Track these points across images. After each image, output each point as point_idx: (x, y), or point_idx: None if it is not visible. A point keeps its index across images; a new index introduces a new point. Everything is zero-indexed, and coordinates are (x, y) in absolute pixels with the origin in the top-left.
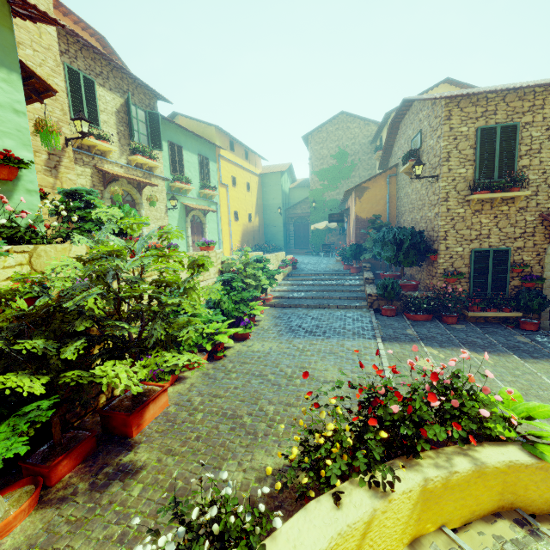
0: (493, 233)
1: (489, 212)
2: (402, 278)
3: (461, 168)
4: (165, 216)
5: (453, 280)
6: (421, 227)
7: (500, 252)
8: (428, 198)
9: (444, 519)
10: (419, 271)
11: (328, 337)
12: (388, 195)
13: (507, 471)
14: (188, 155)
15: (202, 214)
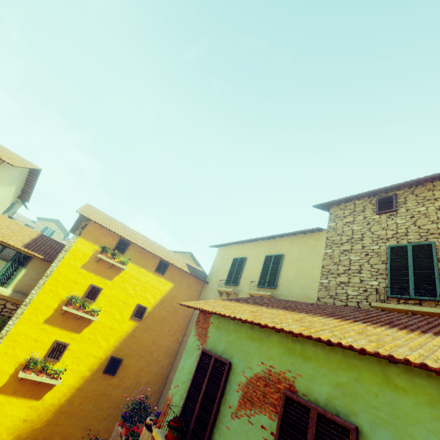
0: None
1: None
2: None
3: None
4: None
5: None
6: None
7: None
8: None
9: None
10: None
11: None
12: None
13: None
14: None
15: None
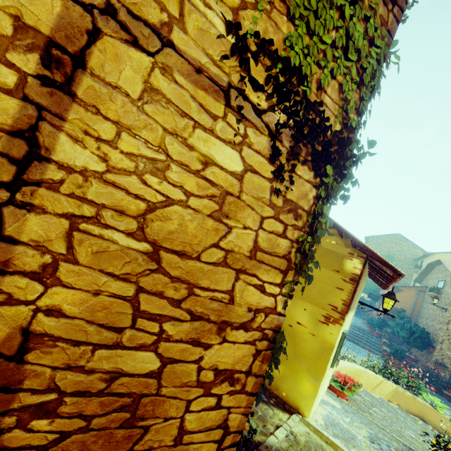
0: None
1: None
2: (408, 352)
3: None
4: None
5: (440, 368)
6: (430, 330)
7: None
8: (438, 317)
9: (399, 403)
10: (421, 355)
11: (360, 355)
12: (415, 301)
13: (423, 405)
14: None
15: None
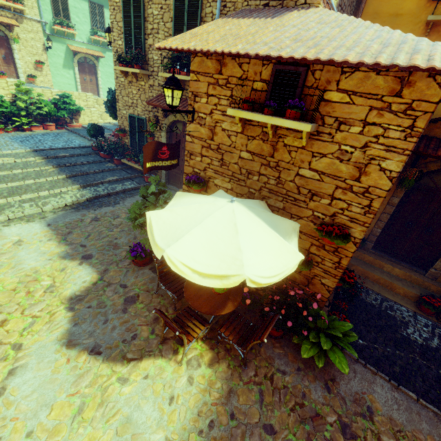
0: (139, 103)
1: (136, 85)
2: None
3: (119, 40)
4: (43, 53)
5: (120, 135)
6: None
7: (141, 120)
8: None
9: None
10: None
11: (21, 143)
12: None
13: None
14: (75, 1)
15: (93, 58)
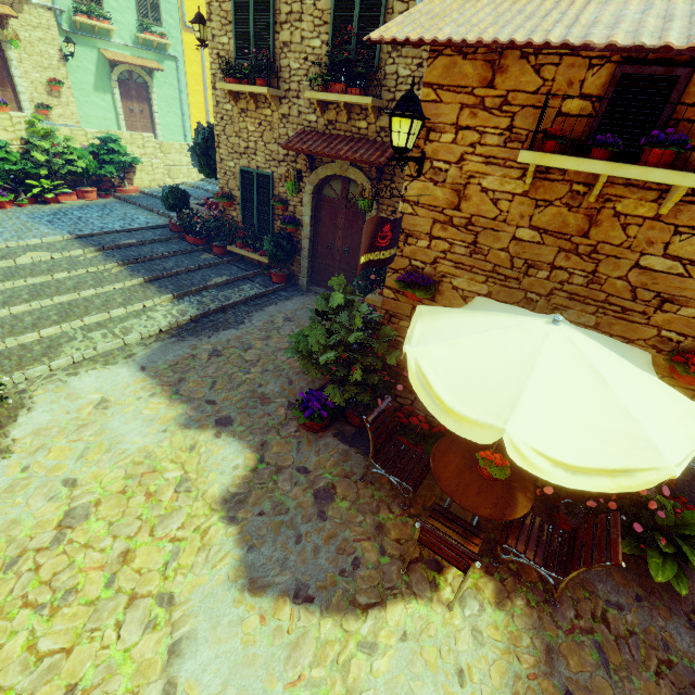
0: (260, 148)
1: (254, 116)
2: None
3: (223, 36)
4: (60, 65)
5: (224, 204)
6: None
7: (263, 177)
8: None
9: None
10: None
11: (51, 224)
12: None
13: None
14: None
15: (144, 72)
